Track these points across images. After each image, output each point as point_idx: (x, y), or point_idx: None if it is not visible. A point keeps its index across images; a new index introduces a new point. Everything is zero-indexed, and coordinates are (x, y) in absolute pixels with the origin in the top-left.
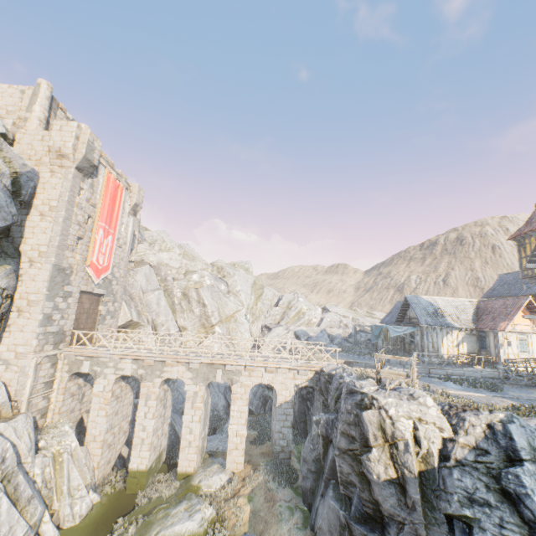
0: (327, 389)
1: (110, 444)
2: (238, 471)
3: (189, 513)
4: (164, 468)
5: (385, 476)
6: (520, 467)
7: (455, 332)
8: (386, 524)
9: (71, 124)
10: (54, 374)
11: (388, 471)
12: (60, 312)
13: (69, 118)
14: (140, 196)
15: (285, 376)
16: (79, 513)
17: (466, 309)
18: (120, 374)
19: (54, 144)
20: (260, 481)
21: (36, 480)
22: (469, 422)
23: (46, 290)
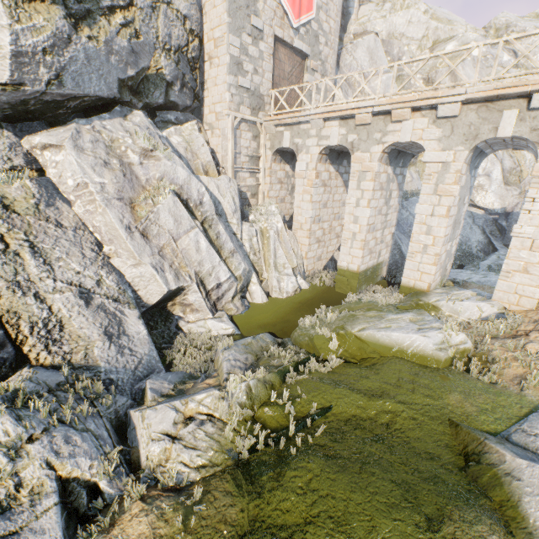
0: None
1: (319, 240)
2: (519, 308)
3: (418, 327)
4: (382, 283)
5: None
6: None
7: None
8: None
9: None
10: (257, 151)
11: None
12: (251, 63)
13: None
14: None
15: None
16: (286, 290)
17: None
18: (323, 146)
19: None
20: None
21: (244, 244)
22: None
23: (226, 15)
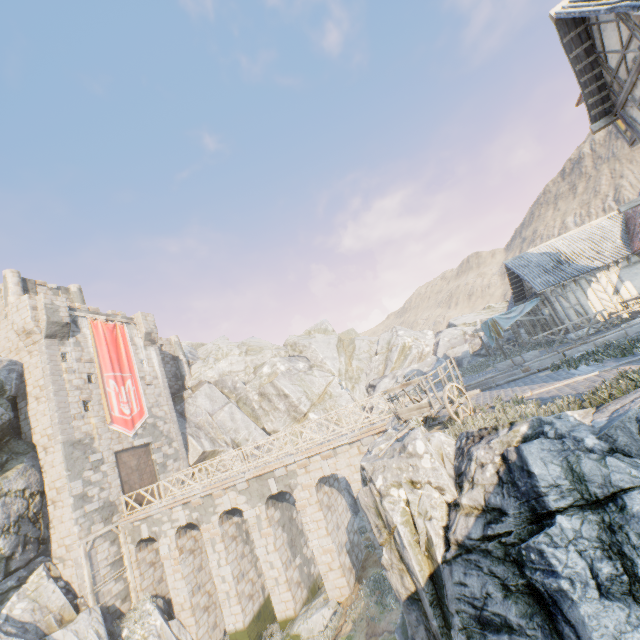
0: None
1: (207, 606)
2: (345, 597)
3: None
4: None
5: (405, 590)
6: (543, 533)
7: (601, 275)
8: None
9: (23, 299)
10: (119, 551)
11: (404, 583)
12: (97, 485)
13: (53, 288)
14: (149, 322)
15: (348, 455)
16: None
17: (606, 233)
18: (177, 526)
19: (18, 326)
20: (359, 608)
21: None
22: (476, 461)
23: (66, 471)
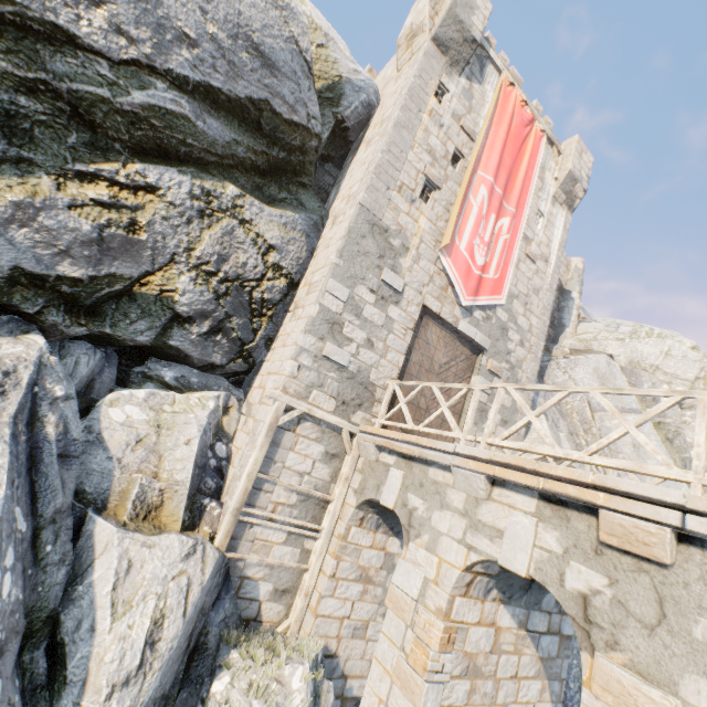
0: None
1: None
2: None
3: None
4: None
5: None
6: None
7: None
8: None
9: None
10: (327, 485)
11: None
12: (365, 328)
13: None
14: (580, 164)
15: None
16: None
17: None
18: (480, 553)
19: (405, 29)
20: None
21: None
22: None
23: (335, 254)
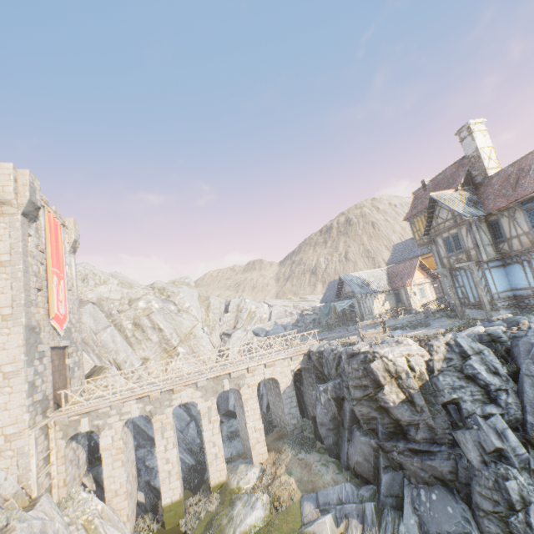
0: (320, 364)
1: (130, 493)
2: (264, 460)
3: (250, 506)
4: (188, 493)
5: (398, 400)
6: (470, 360)
7: (379, 295)
8: (406, 431)
9: (5, 165)
10: (48, 446)
11: (399, 396)
12: (40, 376)
13: None
14: (76, 231)
15: (281, 366)
16: None
17: (381, 276)
18: (126, 419)
19: None
20: (290, 457)
21: None
22: (436, 346)
23: (24, 355)
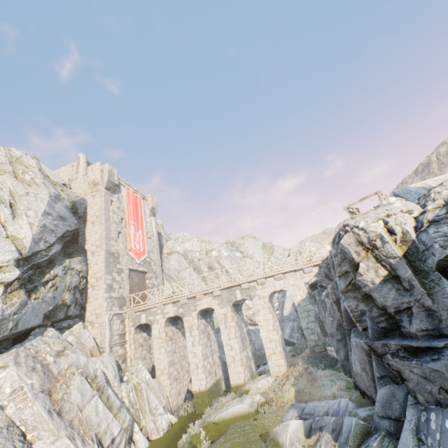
0: (330, 271)
1: (176, 378)
2: (282, 373)
3: (240, 401)
4: (225, 394)
5: (378, 278)
6: None
7: None
8: (399, 322)
9: (97, 164)
10: (124, 329)
11: (378, 273)
12: (118, 283)
13: None
14: (154, 202)
15: (293, 279)
16: (161, 428)
17: None
18: (167, 317)
19: (90, 179)
20: (299, 369)
21: (124, 401)
22: (434, 193)
23: (104, 267)
